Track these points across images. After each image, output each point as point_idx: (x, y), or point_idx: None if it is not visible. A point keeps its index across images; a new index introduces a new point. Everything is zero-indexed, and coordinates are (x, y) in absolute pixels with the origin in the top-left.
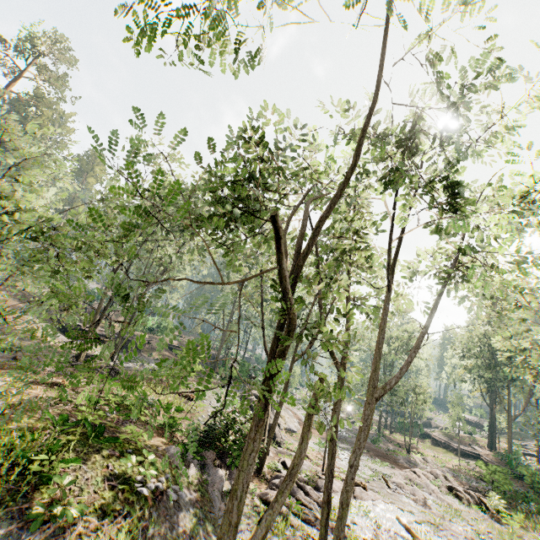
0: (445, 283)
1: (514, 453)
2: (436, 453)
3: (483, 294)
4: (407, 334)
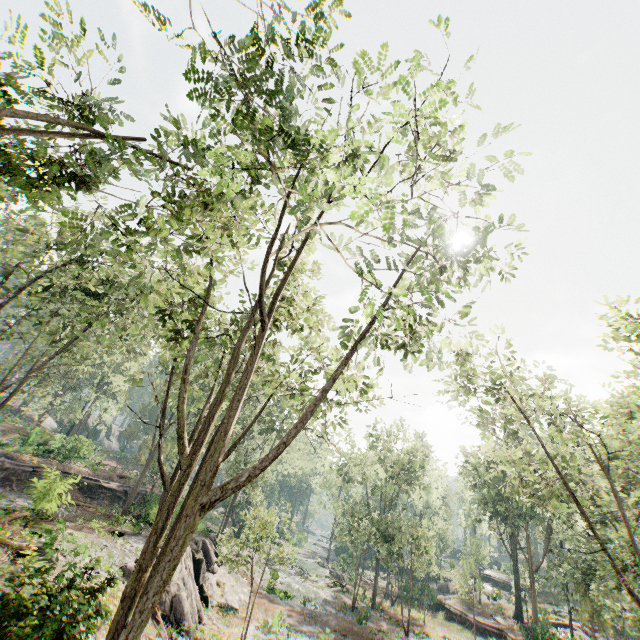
0: (363, 335)
1: (542, 623)
2: (449, 631)
3: (461, 386)
4: (407, 457)
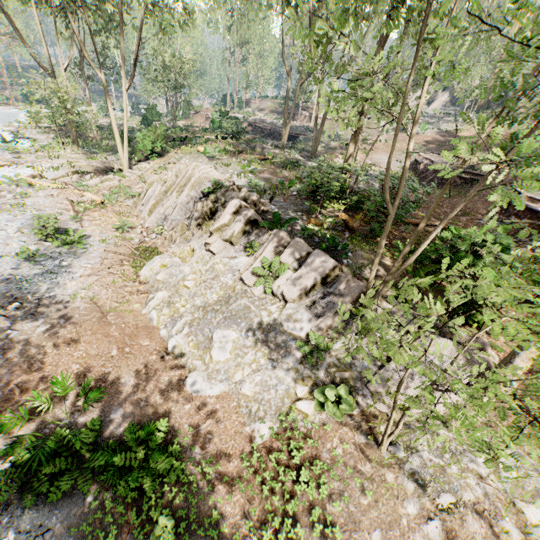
0: None
1: None
2: None
3: None
4: None
